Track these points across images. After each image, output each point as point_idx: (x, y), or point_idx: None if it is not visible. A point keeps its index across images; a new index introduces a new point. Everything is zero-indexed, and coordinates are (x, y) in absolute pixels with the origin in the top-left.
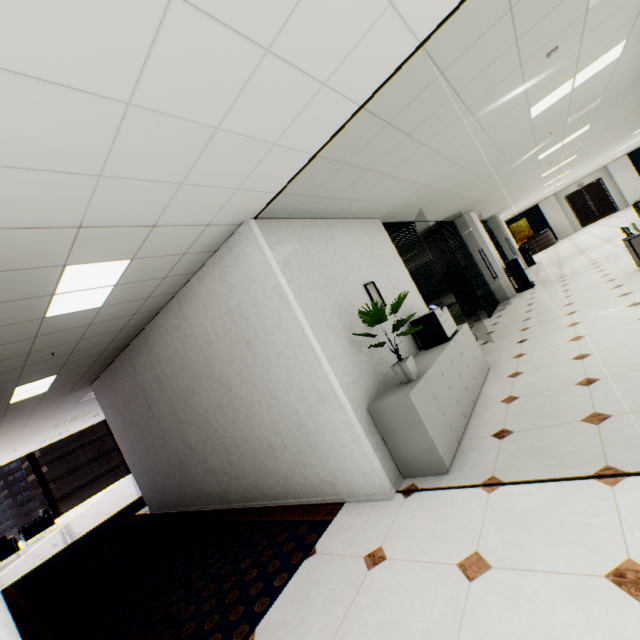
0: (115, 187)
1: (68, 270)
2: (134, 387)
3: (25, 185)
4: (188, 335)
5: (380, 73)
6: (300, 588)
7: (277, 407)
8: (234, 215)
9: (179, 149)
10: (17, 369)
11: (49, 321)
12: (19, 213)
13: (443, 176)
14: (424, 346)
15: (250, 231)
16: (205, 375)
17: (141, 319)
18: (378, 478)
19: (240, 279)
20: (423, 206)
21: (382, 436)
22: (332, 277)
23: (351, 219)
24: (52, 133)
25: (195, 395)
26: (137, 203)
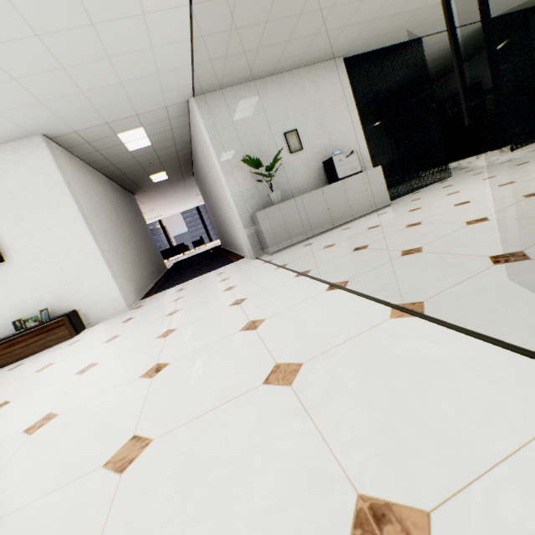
0: (105, 110)
1: (120, 136)
2: (200, 182)
3: (78, 119)
4: (200, 159)
5: (181, 26)
6: (203, 276)
7: (224, 206)
8: (177, 100)
9: (114, 93)
10: (141, 169)
11: (134, 152)
12: (84, 125)
13: (393, 4)
14: (329, 182)
15: (191, 106)
16: (209, 183)
17: (183, 147)
18: (247, 249)
19: (198, 133)
20: (411, 26)
21: (256, 231)
22: (252, 131)
23: (296, 69)
24: (70, 106)
25: (211, 192)
26: (120, 111)
